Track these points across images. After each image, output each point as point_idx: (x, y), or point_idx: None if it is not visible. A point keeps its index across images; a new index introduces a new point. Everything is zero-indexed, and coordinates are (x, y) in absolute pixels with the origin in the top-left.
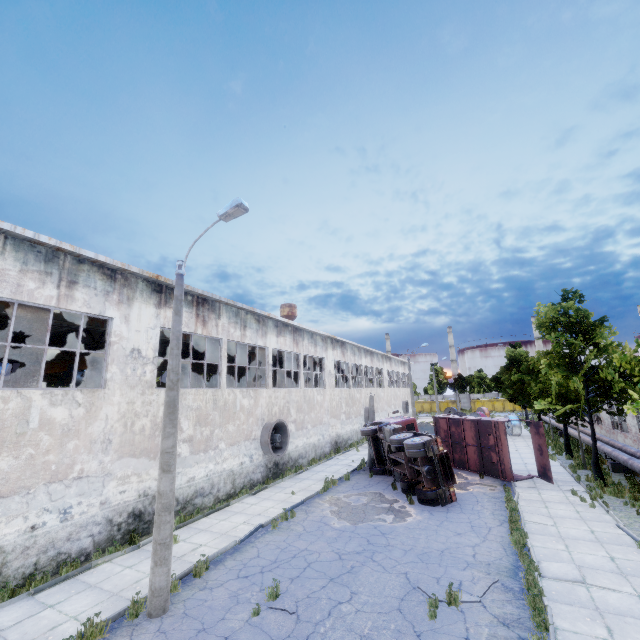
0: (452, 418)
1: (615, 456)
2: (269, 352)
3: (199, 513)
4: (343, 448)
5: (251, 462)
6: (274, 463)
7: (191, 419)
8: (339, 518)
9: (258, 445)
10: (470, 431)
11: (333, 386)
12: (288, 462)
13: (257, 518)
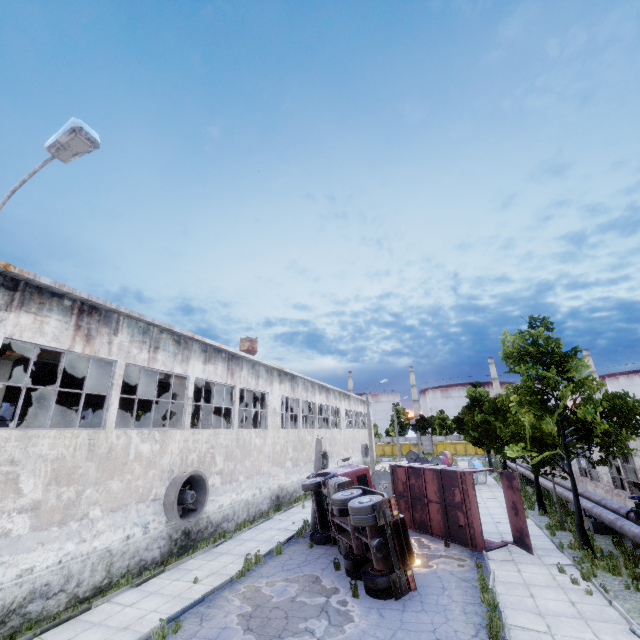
0: (412, 467)
1: (598, 514)
2: (190, 382)
3: (32, 628)
4: (287, 503)
5: (145, 534)
6: (183, 532)
7: (42, 475)
8: (246, 630)
9: (160, 508)
10: (432, 484)
11: (278, 427)
12: (206, 528)
13: (118, 637)
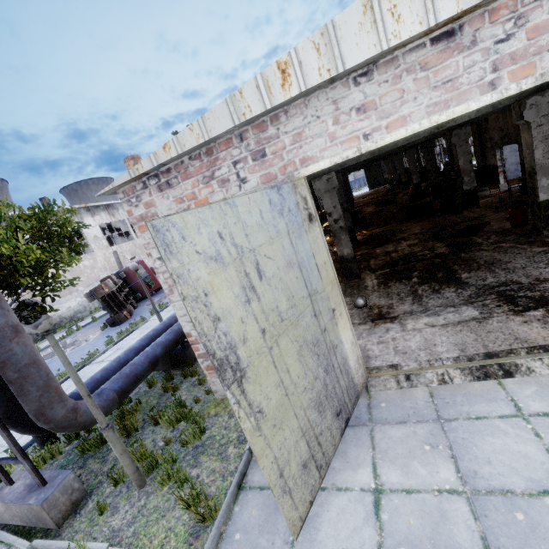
0: None
1: None
2: None
3: None
4: None
5: None
6: None
7: None
8: None
9: None
10: None
11: (106, 247)
12: (61, 322)
13: None
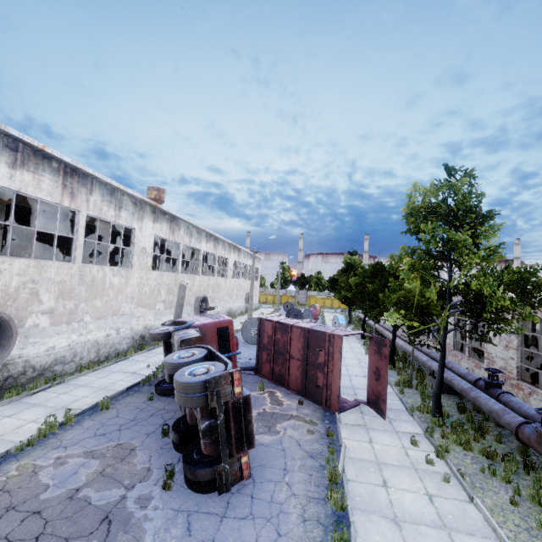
0: (280, 322)
1: (448, 379)
2: None
3: None
4: (155, 342)
5: None
6: None
7: None
8: None
9: None
10: (298, 341)
11: (148, 268)
12: (23, 374)
13: None
